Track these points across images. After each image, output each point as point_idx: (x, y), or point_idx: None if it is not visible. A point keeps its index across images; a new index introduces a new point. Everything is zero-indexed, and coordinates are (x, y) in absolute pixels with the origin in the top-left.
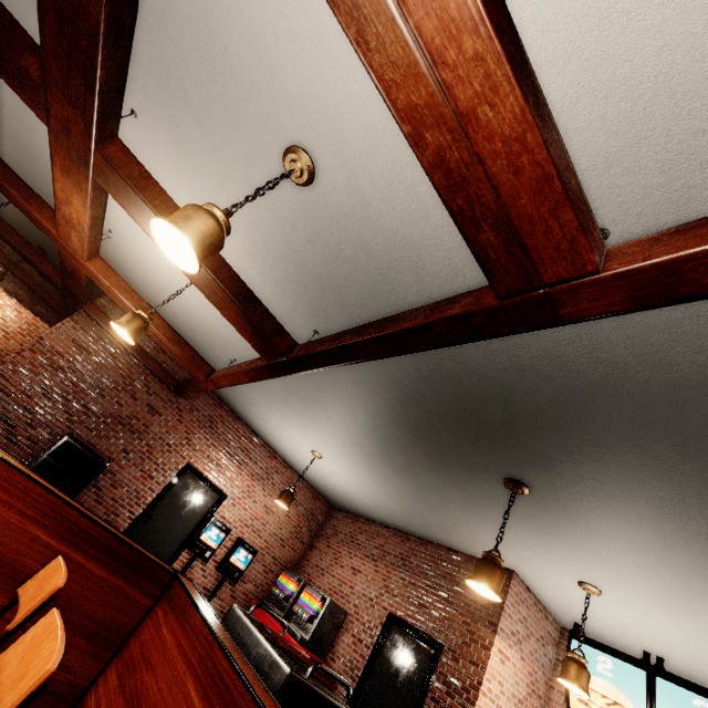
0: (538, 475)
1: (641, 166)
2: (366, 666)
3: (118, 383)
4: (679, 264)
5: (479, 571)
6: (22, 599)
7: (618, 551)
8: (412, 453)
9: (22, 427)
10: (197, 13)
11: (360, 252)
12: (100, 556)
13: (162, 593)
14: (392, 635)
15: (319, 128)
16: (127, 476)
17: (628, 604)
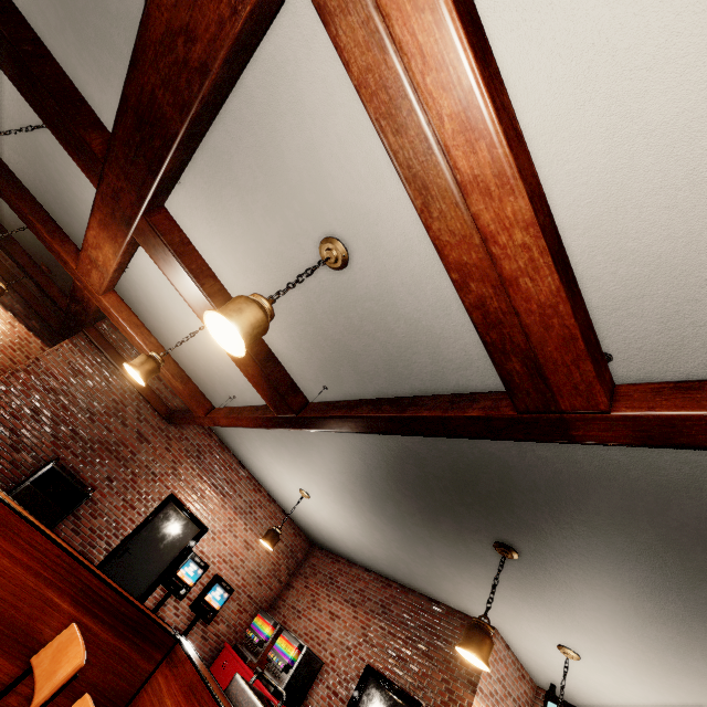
0: (528, 543)
1: (643, 314)
2: None
3: (110, 408)
4: (678, 421)
5: (470, 638)
6: (37, 671)
7: (600, 621)
8: (405, 506)
9: (6, 450)
10: (259, 122)
11: (380, 330)
12: (107, 620)
13: (163, 657)
14: (368, 689)
15: (358, 229)
16: (108, 505)
17: (606, 671)
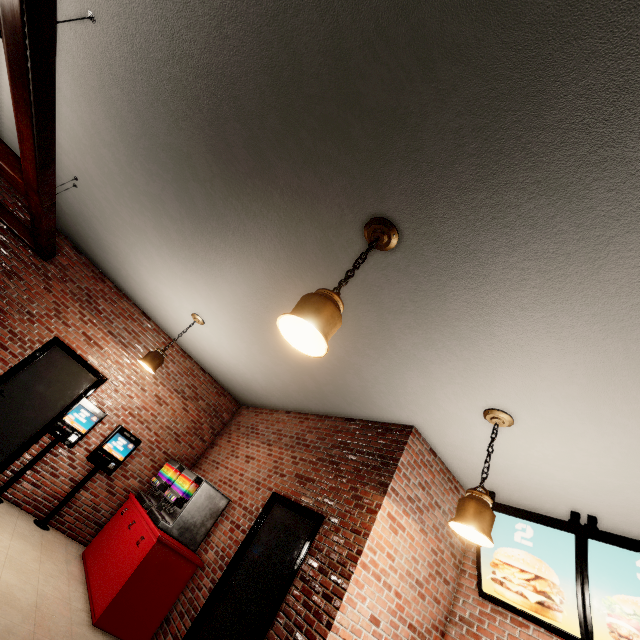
0: (400, 182)
1: None
2: (237, 552)
3: None
4: None
5: (297, 306)
6: None
7: (527, 312)
8: (264, 245)
9: None
10: None
11: None
12: None
13: None
14: (272, 516)
15: None
16: None
17: (548, 428)
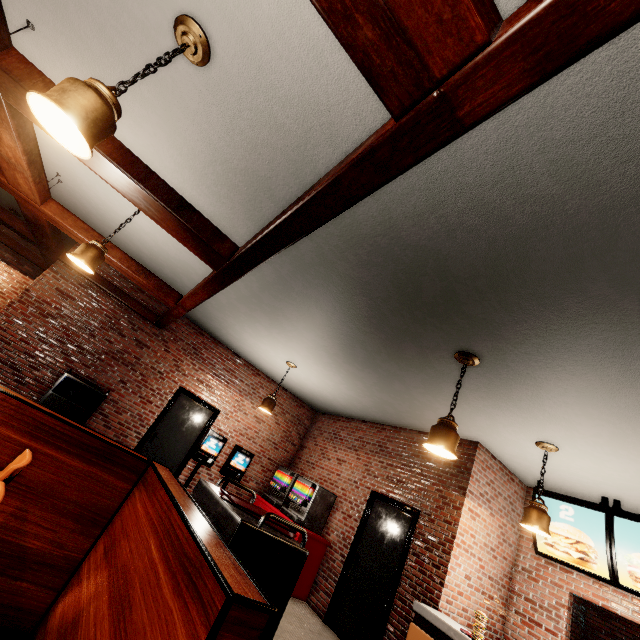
0: (484, 342)
1: None
2: (356, 535)
3: (105, 323)
4: None
5: (434, 435)
6: None
7: (569, 405)
8: (369, 345)
9: (27, 370)
10: None
11: (274, 133)
12: (72, 450)
13: (138, 478)
14: (375, 508)
15: None
16: (128, 403)
17: (584, 455)
